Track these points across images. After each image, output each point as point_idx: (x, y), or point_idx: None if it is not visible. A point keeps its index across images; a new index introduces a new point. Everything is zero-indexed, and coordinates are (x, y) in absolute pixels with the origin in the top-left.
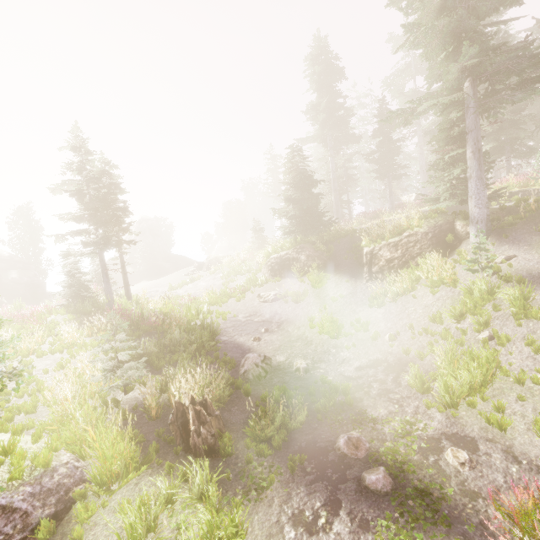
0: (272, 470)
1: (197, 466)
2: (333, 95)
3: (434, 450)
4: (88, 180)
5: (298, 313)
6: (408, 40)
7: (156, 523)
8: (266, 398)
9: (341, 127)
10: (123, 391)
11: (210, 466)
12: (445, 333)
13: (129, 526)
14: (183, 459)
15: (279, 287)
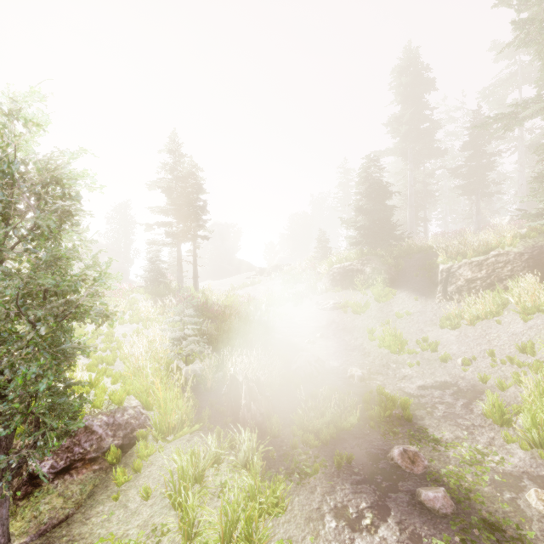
0: (316, 461)
1: (244, 435)
2: (419, 107)
3: (511, 487)
4: (177, 178)
5: (357, 324)
6: (518, 37)
7: (203, 476)
8: (316, 395)
9: (425, 140)
10: (184, 362)
11: (256, 442)
12: (538, 365)
13: (181, 468)
14: (231, 430)
15: (339, 297)
